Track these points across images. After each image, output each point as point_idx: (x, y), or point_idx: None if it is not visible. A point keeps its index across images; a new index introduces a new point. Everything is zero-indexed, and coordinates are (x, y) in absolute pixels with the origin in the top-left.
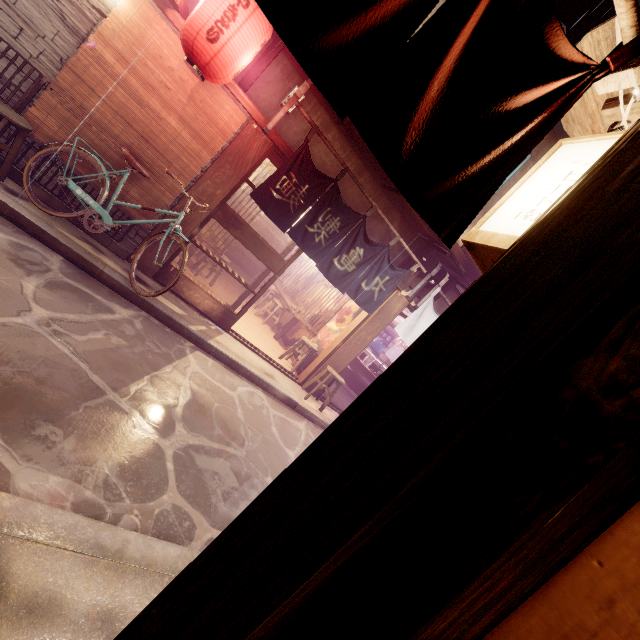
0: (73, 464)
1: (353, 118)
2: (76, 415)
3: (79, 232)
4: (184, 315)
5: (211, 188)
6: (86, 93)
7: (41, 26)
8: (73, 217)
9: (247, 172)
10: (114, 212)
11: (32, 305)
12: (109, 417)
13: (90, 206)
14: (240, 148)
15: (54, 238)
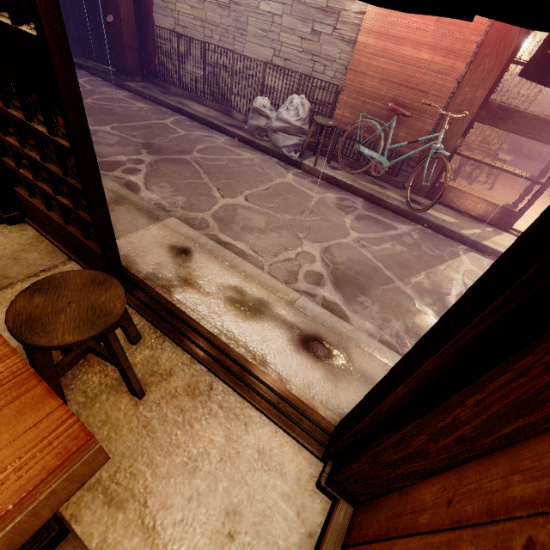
0: (377, 319)
1: (482, 14)
2: (377, 293)
3: (370, 179)
4: (455, 222)
5: (469, 93)
6: (361, 79)
7: (333, 55)
8: (365, 170)
9: (512, 52)
10: (389, 155)
11: (350, 231)
12: (397, 297)
13: (373, 158)
14: (499, 31)
15: (356, 188)
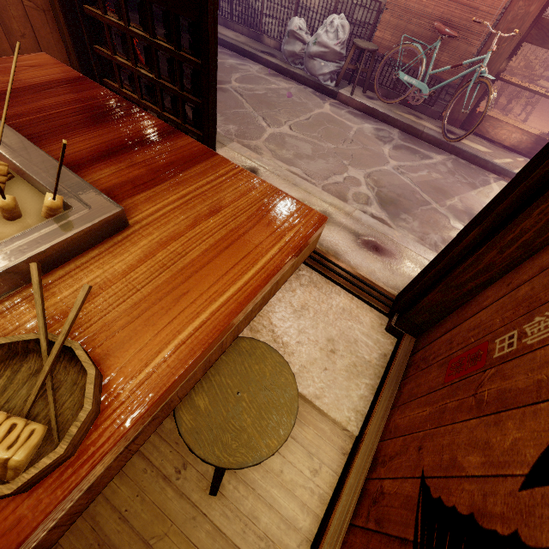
0: (418, 232)
1: None
2: (417, 212)
3: (406, 109)
4: (488, 152)
5: (522, 9)
6: None
7: None
8: (402, 99)
9: None
10: (428, 83)
11: (389, 160)
12: (434, 216)
13: (413, 86)
14: None
15: (393, 118)
